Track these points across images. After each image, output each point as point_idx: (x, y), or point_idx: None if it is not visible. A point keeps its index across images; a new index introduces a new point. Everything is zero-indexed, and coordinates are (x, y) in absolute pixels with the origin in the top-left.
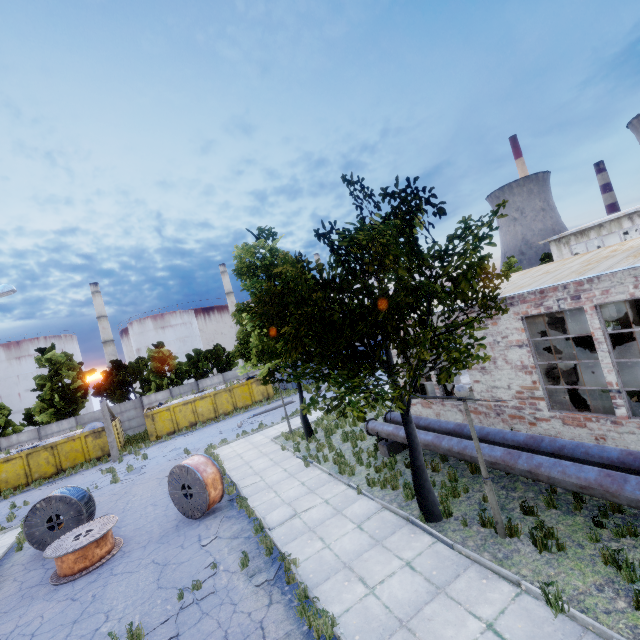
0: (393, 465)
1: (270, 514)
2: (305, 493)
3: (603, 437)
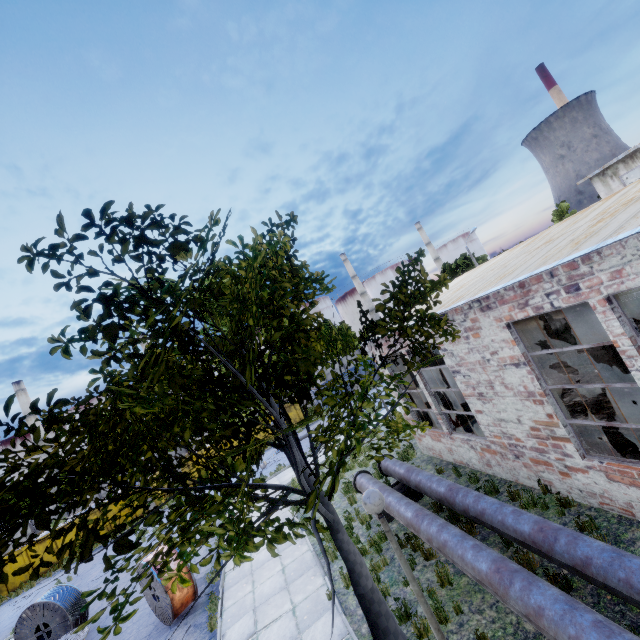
0: (380, 545)
1: (232, 628)
2: (279, 589)
3: None
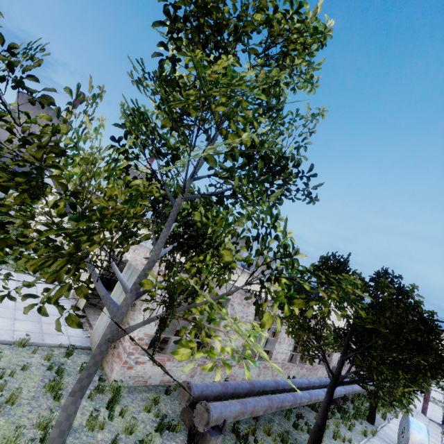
0: None
1: None
2: None
3: None
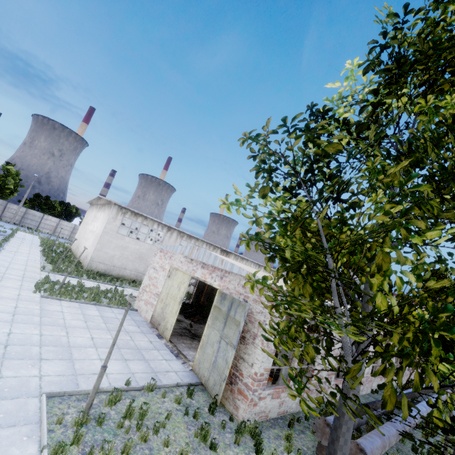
0: None
1: None
2: None
3: None
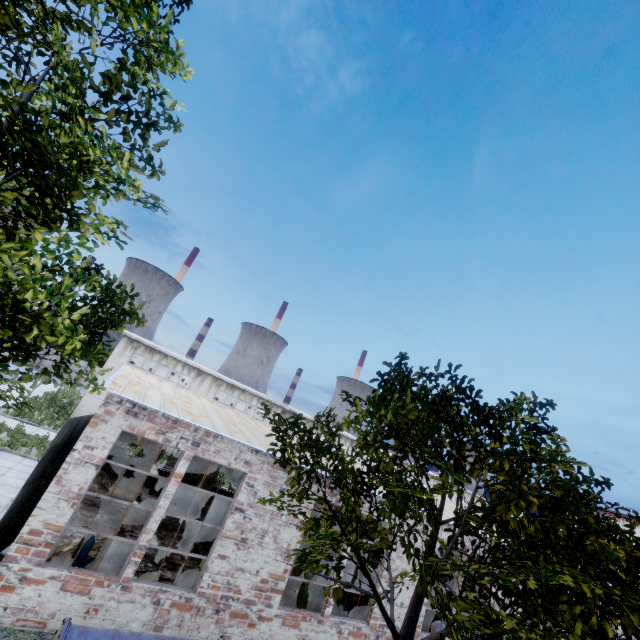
0: None
1: None
2: None
3: (305, 638)
